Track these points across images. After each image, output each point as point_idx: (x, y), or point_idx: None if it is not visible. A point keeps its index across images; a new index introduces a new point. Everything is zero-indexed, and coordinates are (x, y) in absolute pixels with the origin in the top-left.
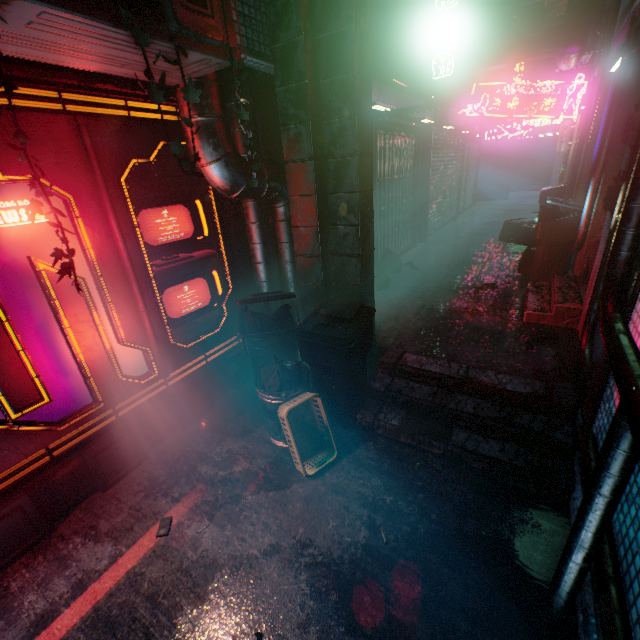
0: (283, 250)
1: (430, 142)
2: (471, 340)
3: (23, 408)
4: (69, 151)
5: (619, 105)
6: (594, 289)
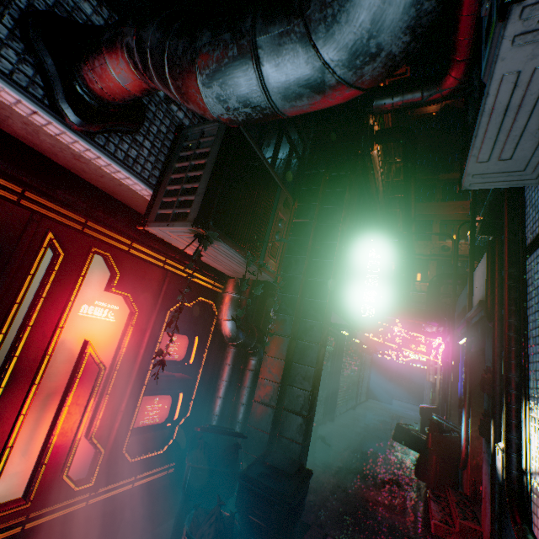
0: (244, 392)
1: (344, 345)
2: (388, 538)
3: None
4: (153, 286)
5: (470, 364)
6: (491, 507)
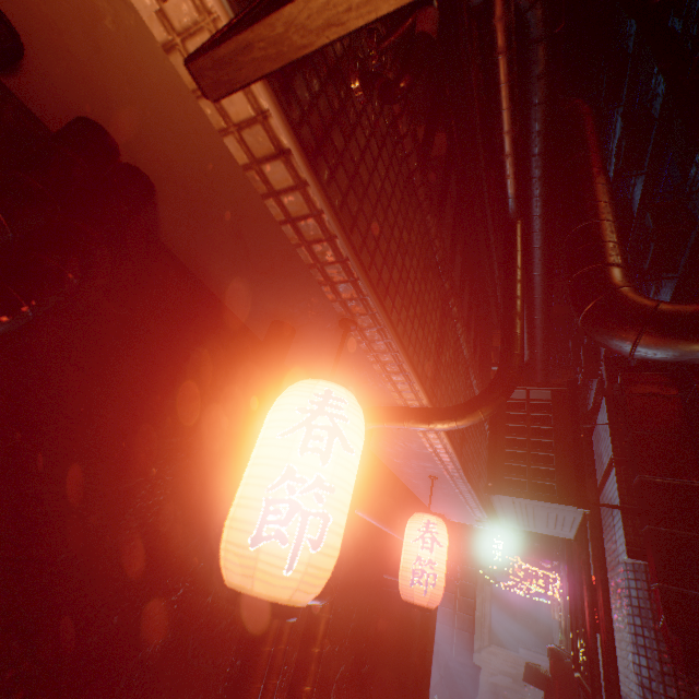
0: None
1: None
2: None
3: None
4: None
5: None
6: None
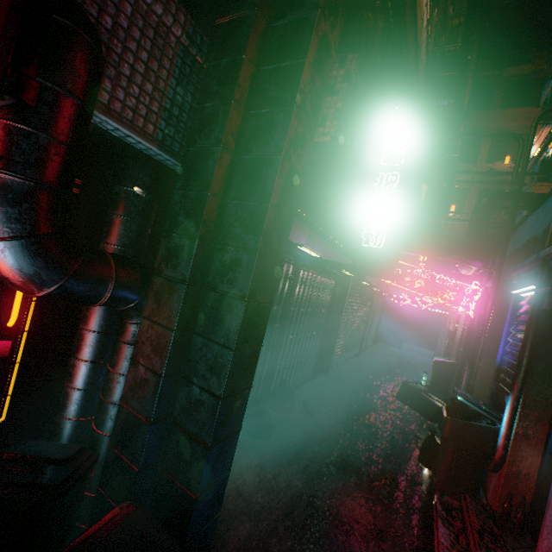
0: (113, 382)
1: (347, 289)
2: None
3: None
4: None
5: (536, 329)
6: None
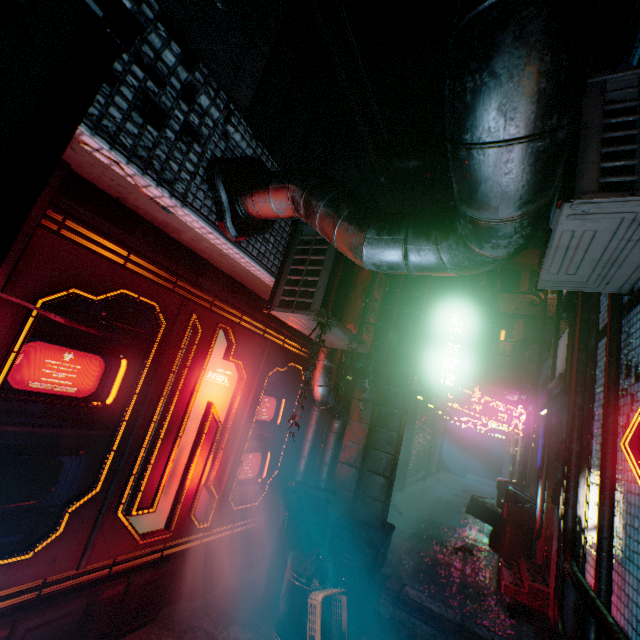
0: (328, 453)
1: (417, 410)
2: (460, 593)
3: (139, 508)
4: (256, 354)
5: (549, 436)
6: (556, 565)
